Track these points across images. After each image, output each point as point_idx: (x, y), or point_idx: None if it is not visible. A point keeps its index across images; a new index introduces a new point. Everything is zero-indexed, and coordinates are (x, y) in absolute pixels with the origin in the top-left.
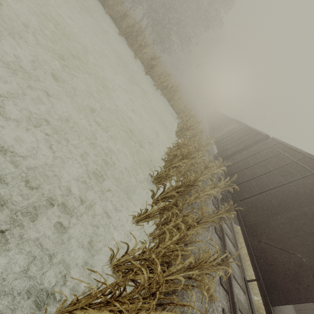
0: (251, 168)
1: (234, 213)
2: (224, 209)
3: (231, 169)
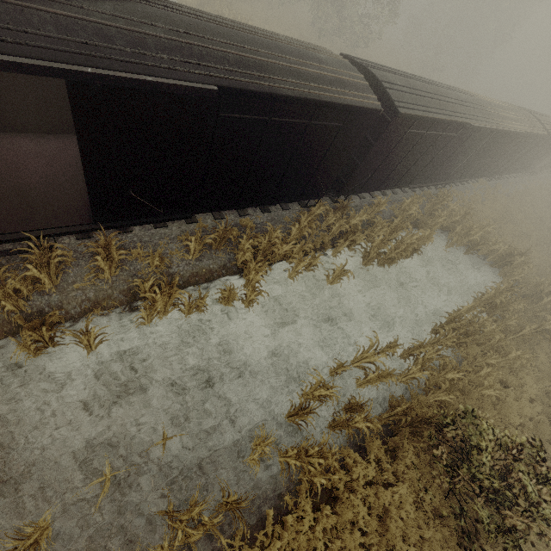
0: None
1: None
2: None
3: None
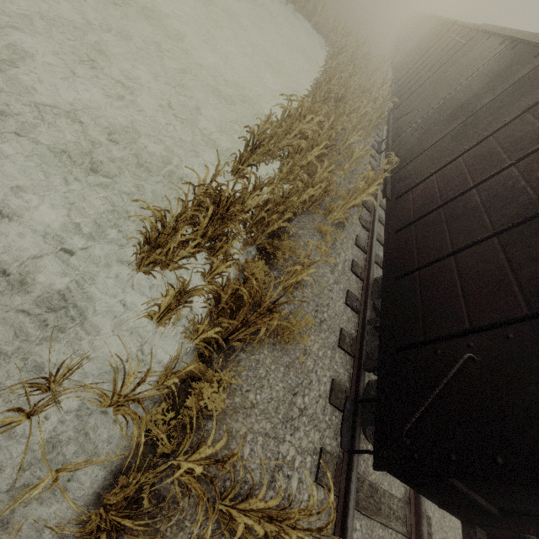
0: (419, 74)
1: (384, 116)
2: (376, 118)
3: (399, 89)
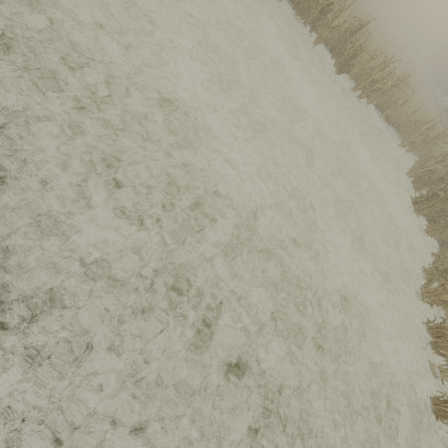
0: None
1: None
2: None
3: None
